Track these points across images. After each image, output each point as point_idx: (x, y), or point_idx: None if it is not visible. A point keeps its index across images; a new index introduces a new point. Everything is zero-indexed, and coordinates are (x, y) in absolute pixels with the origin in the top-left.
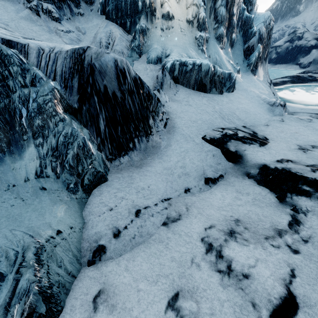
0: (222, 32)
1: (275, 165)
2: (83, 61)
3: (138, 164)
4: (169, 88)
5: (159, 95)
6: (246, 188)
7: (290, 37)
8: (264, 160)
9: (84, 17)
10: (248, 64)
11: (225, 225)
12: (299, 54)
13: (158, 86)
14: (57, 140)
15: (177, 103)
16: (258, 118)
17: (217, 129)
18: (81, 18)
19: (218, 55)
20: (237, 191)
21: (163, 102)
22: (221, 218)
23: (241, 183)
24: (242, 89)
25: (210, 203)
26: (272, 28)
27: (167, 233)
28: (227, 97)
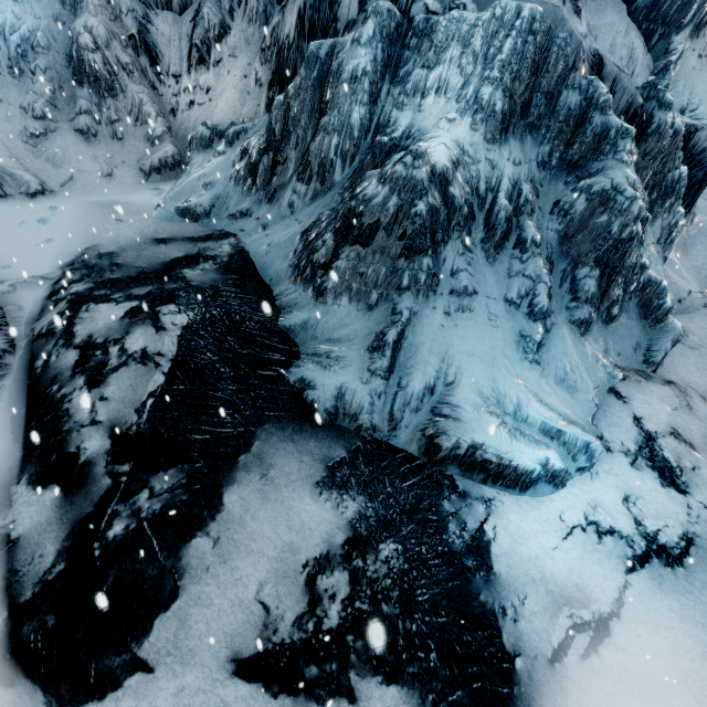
0: None
1: None
2: (689, 140)
3: (670, 255)
4: None
5: None
6: None
7: None
8: None
9: (595, 2)
10: None
11: None
12: None
13: None
14: (674, 218)
15: None
16: None
17: None
18: (592, 4)
19: None
20: None
21: None
22: None
23: None
24: None
25: None
26: None
27: None
28: None
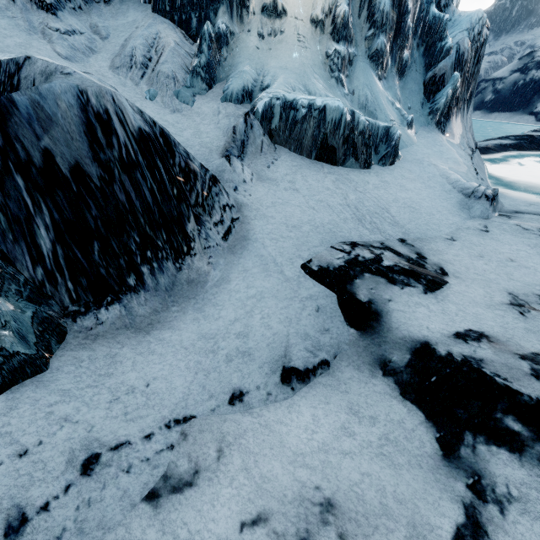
0: (383, 46)
1: (449, 346)
2: (15, 90)
3: (144, 323)
4: (258, 153)
5: (230, 168)
6: (372, 403)
7: (522, 62)
8: (427, 329)
9: (111, 7)
10: (432, 110)
11: (294, 520)
12: (536, 96)
13: (234, 149)
14: None
15: (269, 184)
16: (435, 221)
17: (341, 247)
18: (105, 8)
19: (371, 90)
20: (351, 409)
21: (236, 181)
22: (292, 492)
23: (365, 387)
24: (413, 160)
25: (279, 439)
26: (484, 41)
27: (148, 527)
28: (378, 175)
